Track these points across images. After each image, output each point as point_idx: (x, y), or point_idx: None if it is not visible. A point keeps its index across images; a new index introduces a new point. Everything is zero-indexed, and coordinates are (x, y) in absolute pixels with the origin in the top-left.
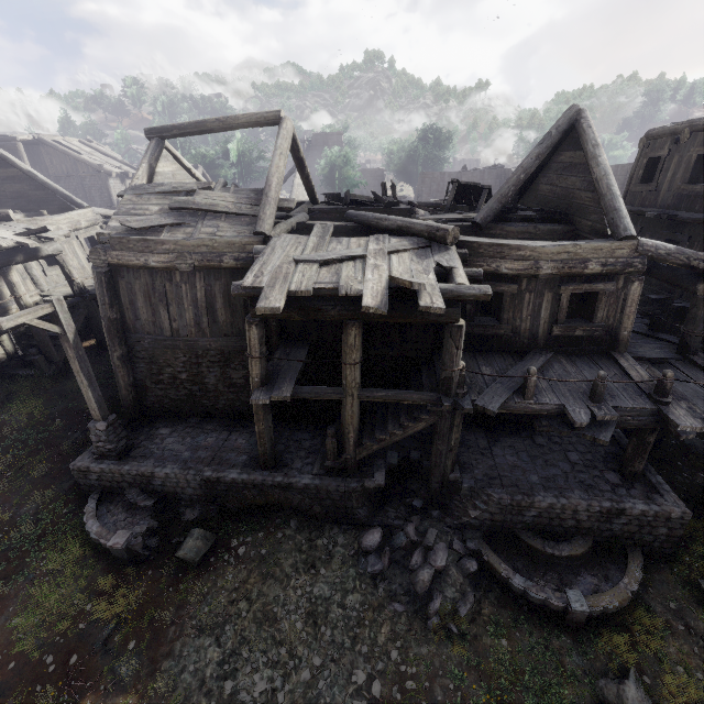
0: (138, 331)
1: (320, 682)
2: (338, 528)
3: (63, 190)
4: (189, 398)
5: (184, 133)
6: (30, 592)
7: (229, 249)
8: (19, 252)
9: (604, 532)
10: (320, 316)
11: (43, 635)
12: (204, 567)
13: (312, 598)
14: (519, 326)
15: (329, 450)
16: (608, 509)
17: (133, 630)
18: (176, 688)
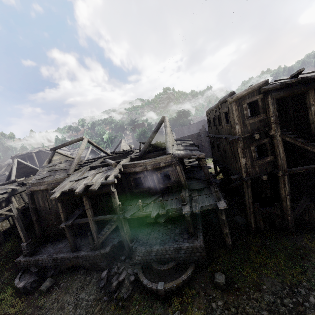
0: (40, 210)
1: None
2: (96, 272)
3: (36, 168)
4: (58, 231)
5: (60, 147)
6: None
7: (61, 180)
8: (15, 191)
9: (180, 258)
10: (75, 196)
11: None
12: (48, 292)
13: (78, 299)
14: (150, 186)
15: (90, 241)
16: (176, 248)
17: None
18: None
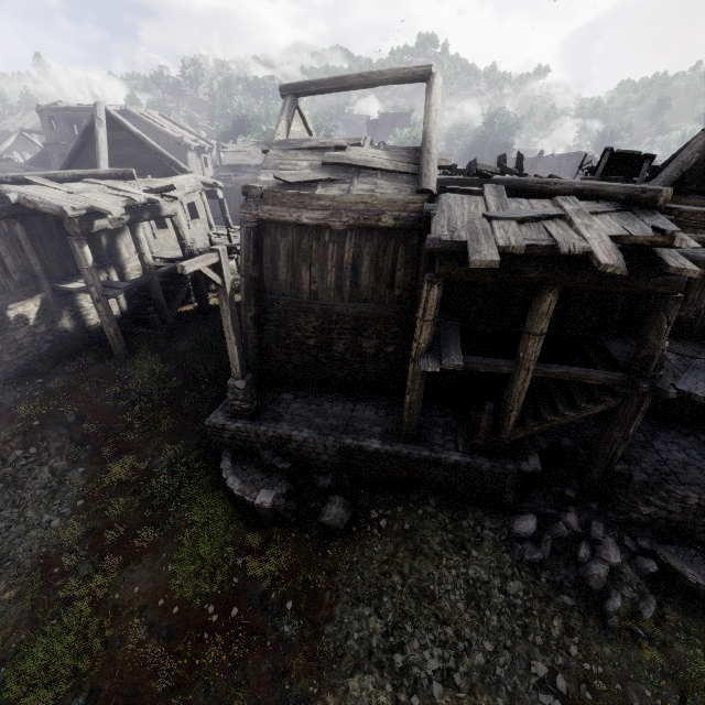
0: (273, 292)
1: (497, 669)
2: (481, 511)
3: (169, 155)
4: (312, 365)
5: (321, 90)
6: (183, 541)
7: (389, 207)
8: (146, 209)
9: None
10: (514, 278)
11: (201, 584)
12: (347, 535)
13: (470, 580)
14: (704, 308)
15: (482, 428)
16: None
17: (288, 590)
18: (343, 654)
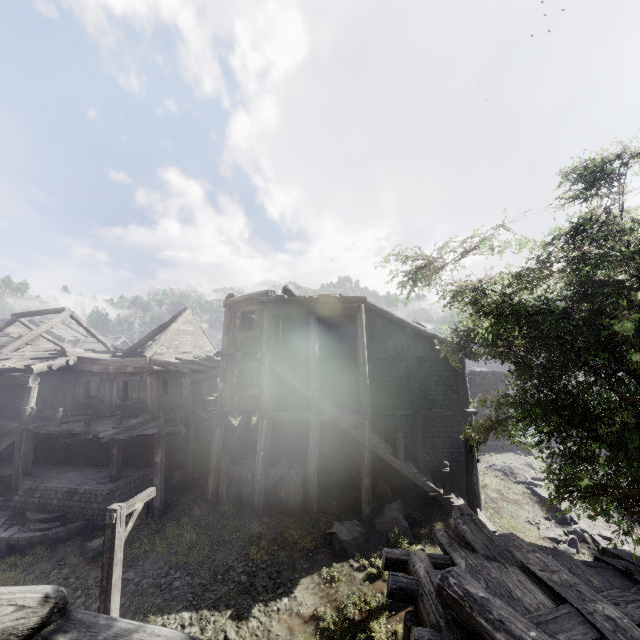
0: None
1: None
2: None
3: None
4: None
5: (27, 315)
6: None
7: None
8: None
9: (71, 509)
10: None
11: None
12: None
13: None
14: (105, 399)
15: None
16: (70, 489)
17: None
18: None
